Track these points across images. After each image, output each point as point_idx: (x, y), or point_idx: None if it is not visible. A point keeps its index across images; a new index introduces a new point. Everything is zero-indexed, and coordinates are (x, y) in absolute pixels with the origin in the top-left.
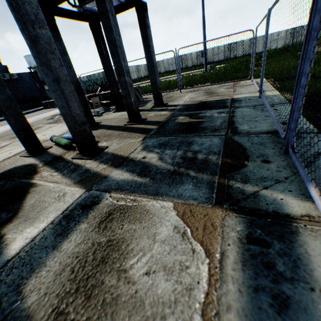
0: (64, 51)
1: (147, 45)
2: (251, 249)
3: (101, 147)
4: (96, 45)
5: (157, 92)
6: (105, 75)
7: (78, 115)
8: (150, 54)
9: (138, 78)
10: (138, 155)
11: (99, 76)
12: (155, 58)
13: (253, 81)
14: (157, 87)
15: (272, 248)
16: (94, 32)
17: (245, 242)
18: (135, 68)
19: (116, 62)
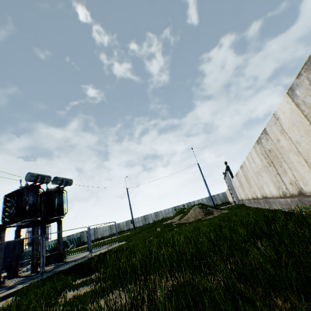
0: (19, 241)
1: (59, 234)
2: (0, 292)
3: (3, 284)
4: (41, 234)
5: (60, 254)
6: (81, 235)
7: (0, 269)
8: (59, 237)
9: (110, 235)
10: (11, 284)
11: (77, 235)
12: (62, 239)
13: (111, 245)
14: (60, 252)
15: (3, 291)
16: (42, 229)
17: (1, 292)
18: (108, 227)
19: (33, 246)
